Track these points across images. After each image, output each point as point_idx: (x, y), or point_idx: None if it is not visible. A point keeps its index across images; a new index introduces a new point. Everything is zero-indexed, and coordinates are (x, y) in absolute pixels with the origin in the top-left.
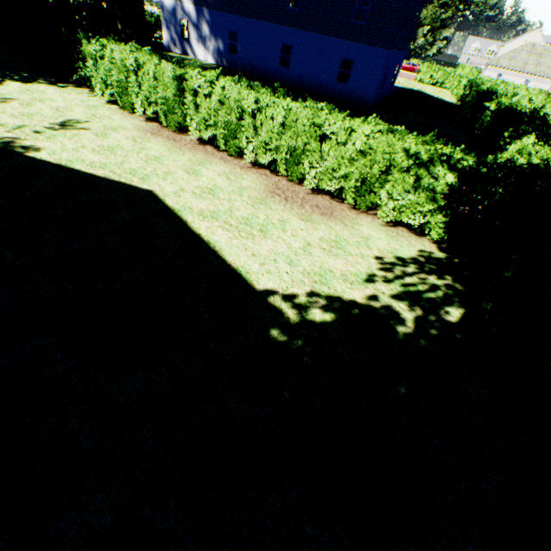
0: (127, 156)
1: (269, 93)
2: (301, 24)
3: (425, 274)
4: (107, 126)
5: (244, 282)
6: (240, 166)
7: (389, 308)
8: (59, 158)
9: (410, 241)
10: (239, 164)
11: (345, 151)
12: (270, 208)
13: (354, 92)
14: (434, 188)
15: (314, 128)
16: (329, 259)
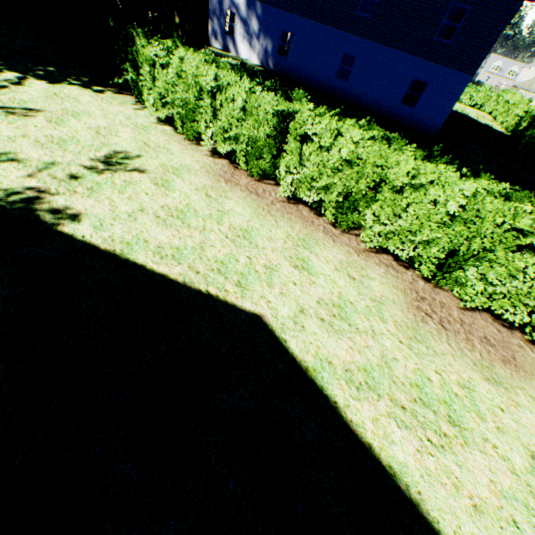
0: (205, 228)
1: (421, 156)
2: (371, 34)
3: None
4: (166, 165)
5: None
6: (354, 248)
7: None
8: (110, 237)
9: None
10: (351, 242)
11: None
12: (434, 351)
13: (420, 118)
14: None
15: (514, 233)
16: None
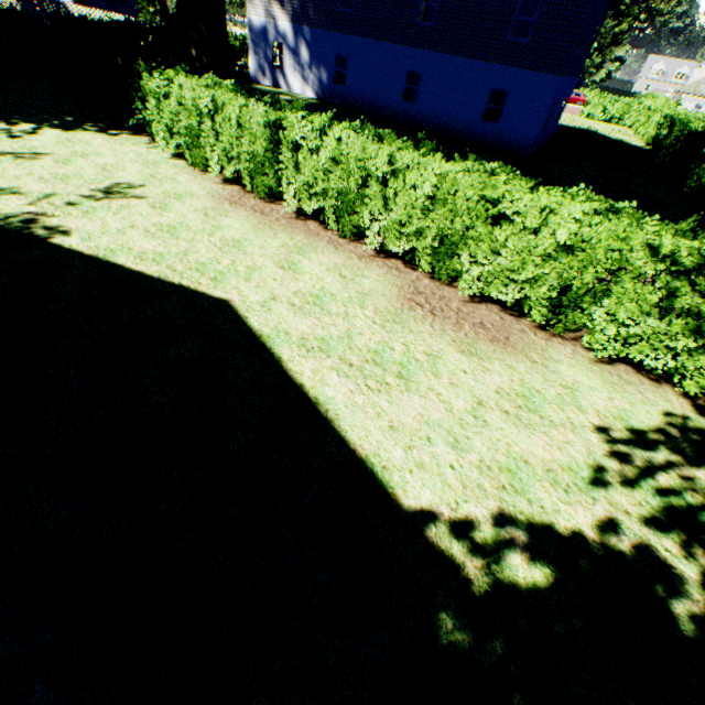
0: (194, 240)
1: (409, 147)
2: (436, 44)
3: (689, 465)
4: (168, 193)
5: (381, 491)
6: (358, 254)
7: (647, 551)
8: (96, 246)
9: (644, 393)
10: (357, 250)
11: (537, 242)
12: (410, 330)
13: (506, 135)
14: (701, 314)
15: (484, 205)
16: (518, 434)
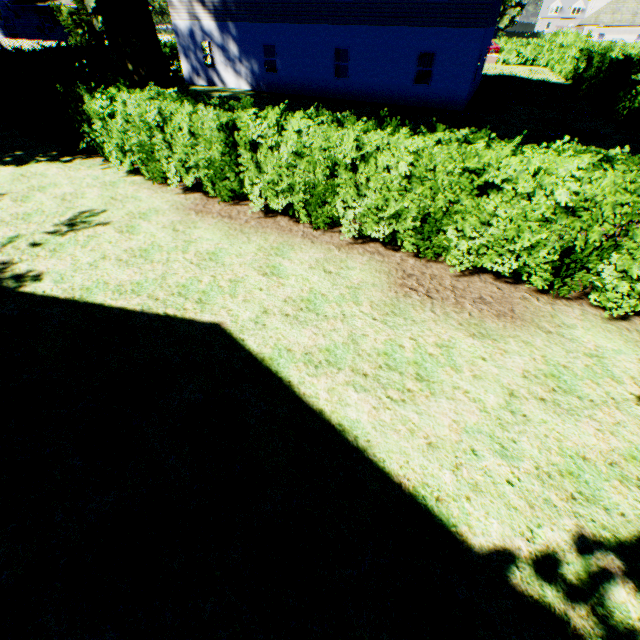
0: (169, 260)
1: (371, 127)
2: (358, 17)
3: None
4: (132, 213)
5: (444, 532)
6: (336, 244)
7: None
8: (70, 287)
9: None
10: (333, 239)
11: (533, 207)
12: (413, 321)
13: (440, 94)
14: None
15: (468, 176)
16: (564, 425)
